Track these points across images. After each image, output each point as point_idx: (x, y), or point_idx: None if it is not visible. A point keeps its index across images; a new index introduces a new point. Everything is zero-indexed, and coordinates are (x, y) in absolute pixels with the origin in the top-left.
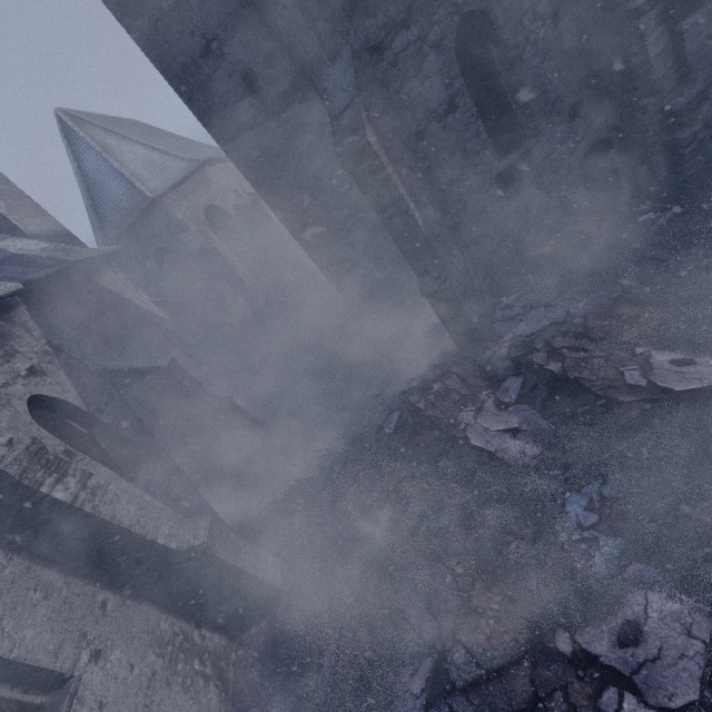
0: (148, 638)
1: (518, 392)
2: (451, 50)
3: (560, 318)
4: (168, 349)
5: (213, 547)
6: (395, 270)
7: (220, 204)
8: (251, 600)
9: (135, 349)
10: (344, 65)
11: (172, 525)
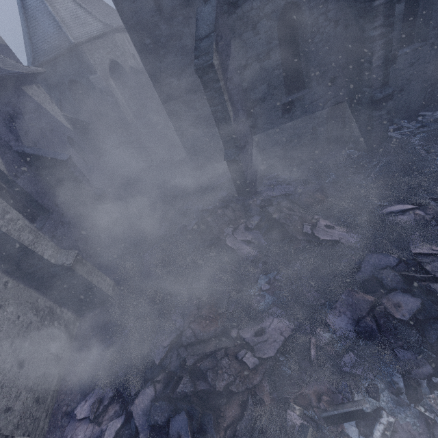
0: (30, 305)
1: (256, 223)
2: (275, 21)
3: (290, 192)
4: (68, 149)
5: (76, 267)
6: (218, 141)
7: (121, 62)
8: (93, 298)
9: (45, 144)
10: (211, 8)
11: (54, 251)
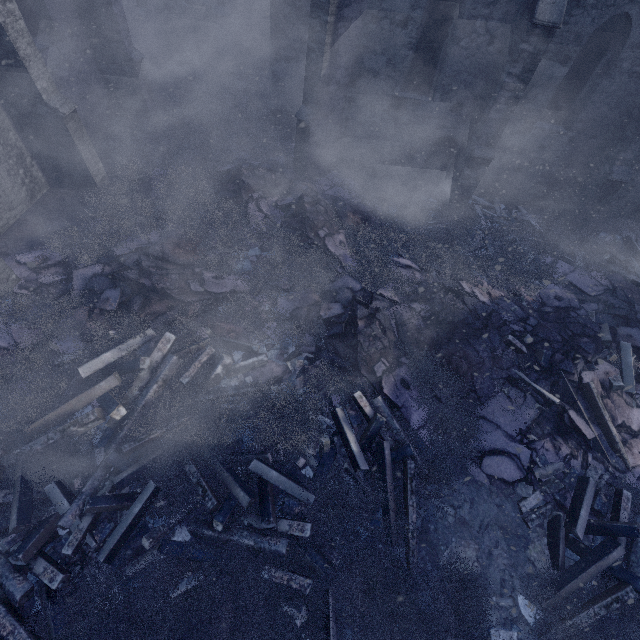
0: None
1: (285, 203)
2: None
3: (343, 199)
4: None
5: (69, 123)
6: None
7: None
8: (75, 174)
9: None
10: None
11: (50, 87)
